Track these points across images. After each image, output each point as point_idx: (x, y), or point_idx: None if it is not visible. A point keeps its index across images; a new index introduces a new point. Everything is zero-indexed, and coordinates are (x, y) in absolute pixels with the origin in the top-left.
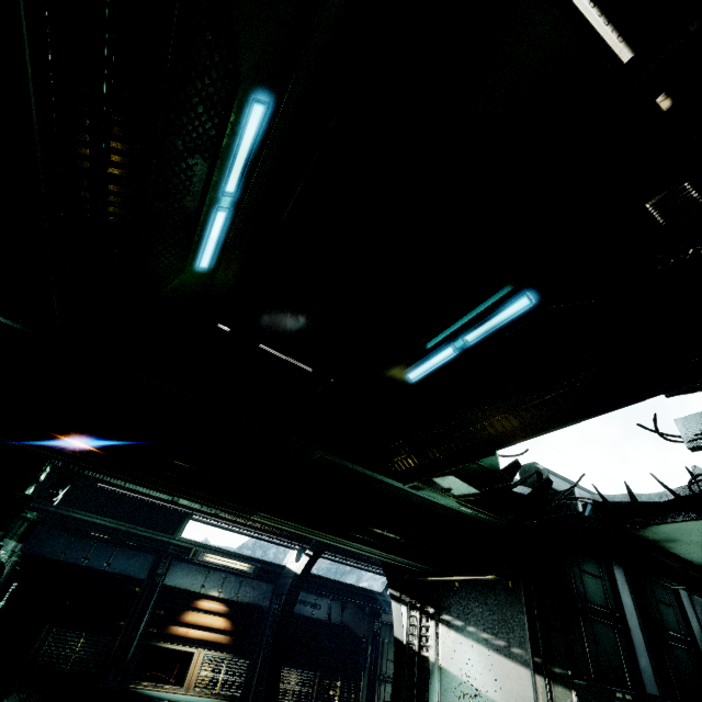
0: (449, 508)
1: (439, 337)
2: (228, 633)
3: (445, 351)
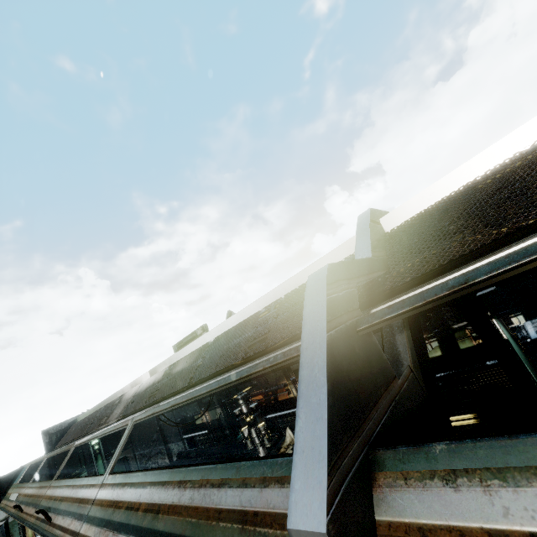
0: None
1: None
2: None
3: None
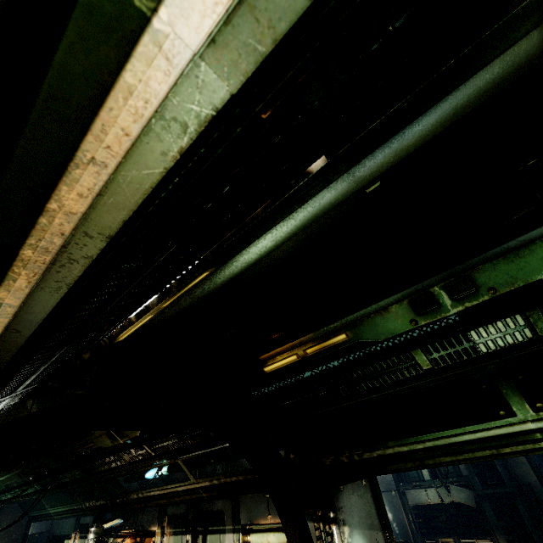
0: None
1: None
2: None
3: None
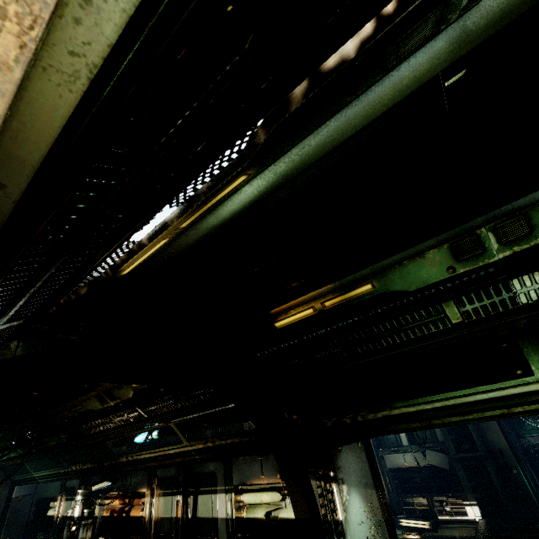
0: None
1: None
2: None
3: None
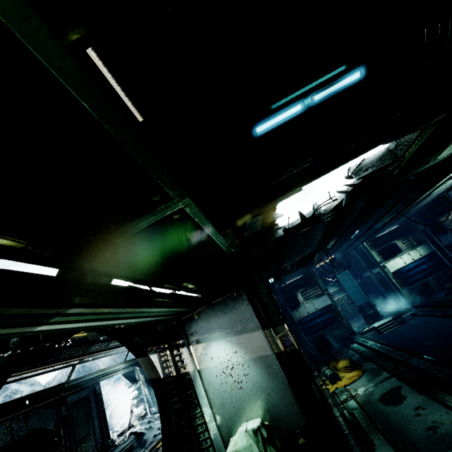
0: (224, 252)
1: (296, 93)
2: None
3: (295, 107)
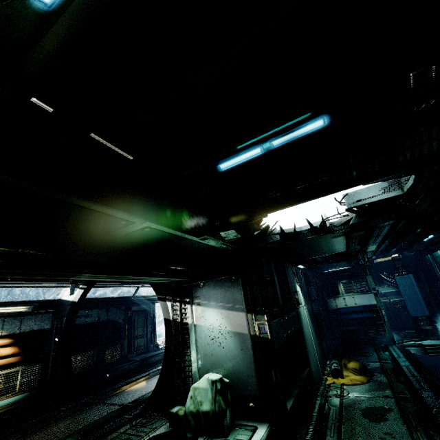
0: (214, 247)
1: (254, 139)
2: (17, 354)
3: (255, 150)
